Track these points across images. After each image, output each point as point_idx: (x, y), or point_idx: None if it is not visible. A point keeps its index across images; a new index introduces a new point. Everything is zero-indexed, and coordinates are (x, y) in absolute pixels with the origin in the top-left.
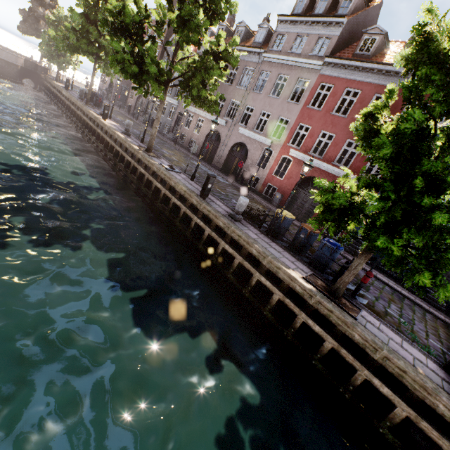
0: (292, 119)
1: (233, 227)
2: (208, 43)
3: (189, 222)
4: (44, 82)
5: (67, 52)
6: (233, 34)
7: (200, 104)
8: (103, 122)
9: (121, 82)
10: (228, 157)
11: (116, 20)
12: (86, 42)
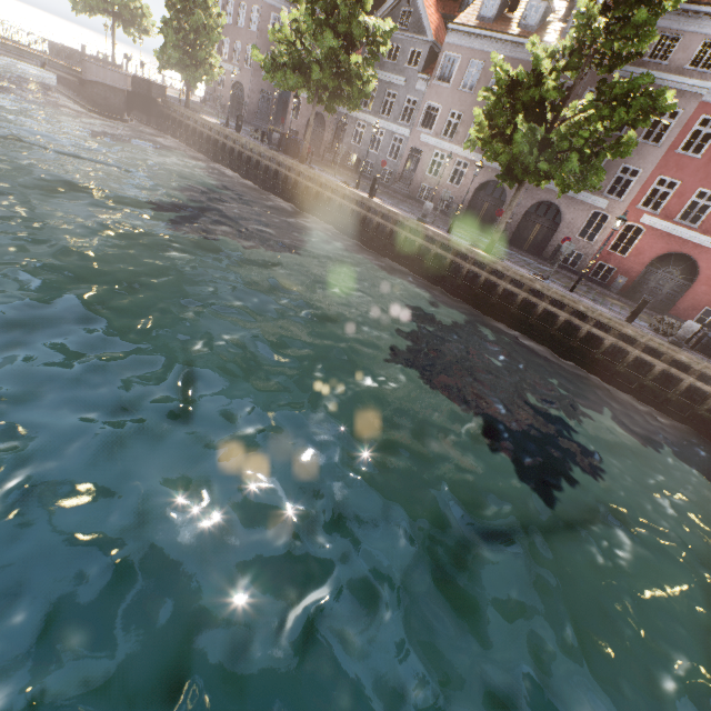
0: (647, 170)
1: (706, 363)
2: (472, 30)
3: (612, 353)
4: (170, 114)
5: (269, 80)
6: (509, 7)
7: (579, 186)
8: (389, 209)
9: (258, 85)
10: (519, 223)
11: (494, 86)
12: (331, 73)
